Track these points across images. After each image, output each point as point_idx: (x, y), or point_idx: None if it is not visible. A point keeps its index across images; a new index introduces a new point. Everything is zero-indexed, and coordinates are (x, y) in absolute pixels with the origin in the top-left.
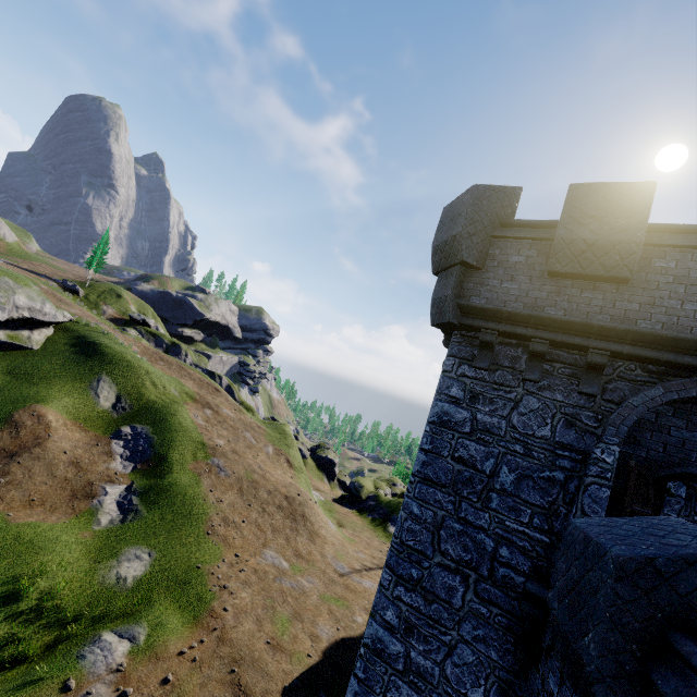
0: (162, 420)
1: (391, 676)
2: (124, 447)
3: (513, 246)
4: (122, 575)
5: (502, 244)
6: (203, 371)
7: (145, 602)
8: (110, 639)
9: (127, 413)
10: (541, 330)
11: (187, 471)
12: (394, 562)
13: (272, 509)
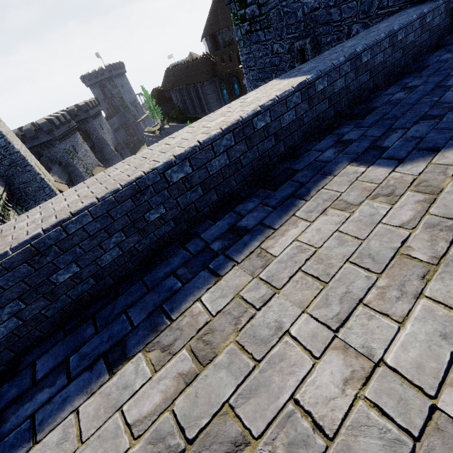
0: None
1: None
2: None
3: None
4: None
5: None
6: None
7: None
8: None
9: None
10: None
11: None
12: None
13: None
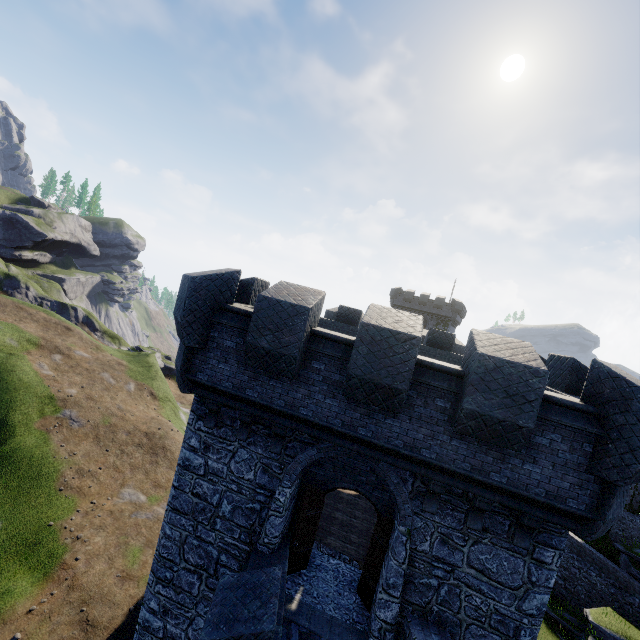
0: None
1: None
2: None
3: (227, 332)
4: None
5: (220, 328)
6: (52, 304)
7: None
8: None
9: None
10: (246, 404)
11: (33, 430)
12: (155, 568)
13: (132, 448)
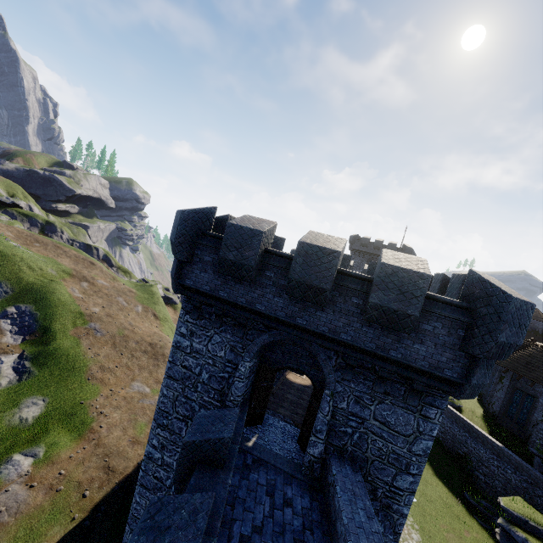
0: (43, 299)
1: (156, 467)
2: (12, 324)
3: (207, 250)
4: (24, 417)
5: (201, 248)
6: (80, 245)
7: (43, 431)
8: (19, 459)
9: (10, 295)
10: (219, 302)
11: (69, 336)
12: (156, 417)
13: (139, 354)
